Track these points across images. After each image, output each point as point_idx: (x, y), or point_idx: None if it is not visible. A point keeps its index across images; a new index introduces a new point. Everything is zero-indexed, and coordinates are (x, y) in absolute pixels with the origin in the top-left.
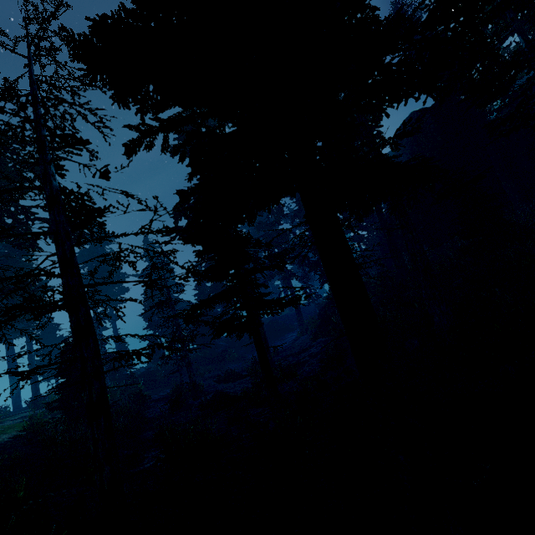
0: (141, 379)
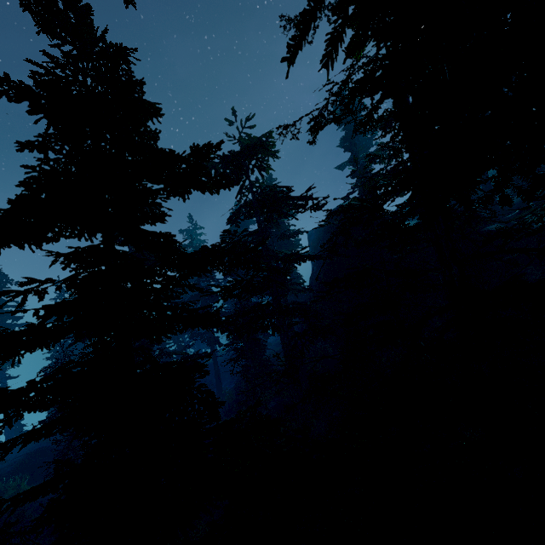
0: (30, 463)
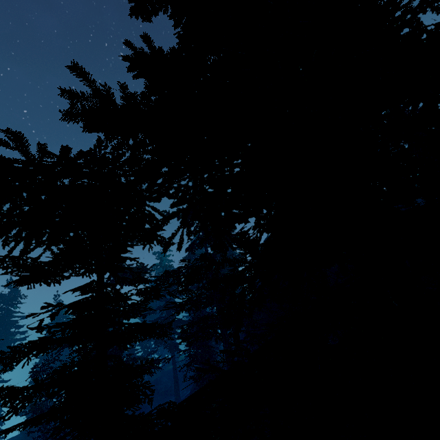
0: None
